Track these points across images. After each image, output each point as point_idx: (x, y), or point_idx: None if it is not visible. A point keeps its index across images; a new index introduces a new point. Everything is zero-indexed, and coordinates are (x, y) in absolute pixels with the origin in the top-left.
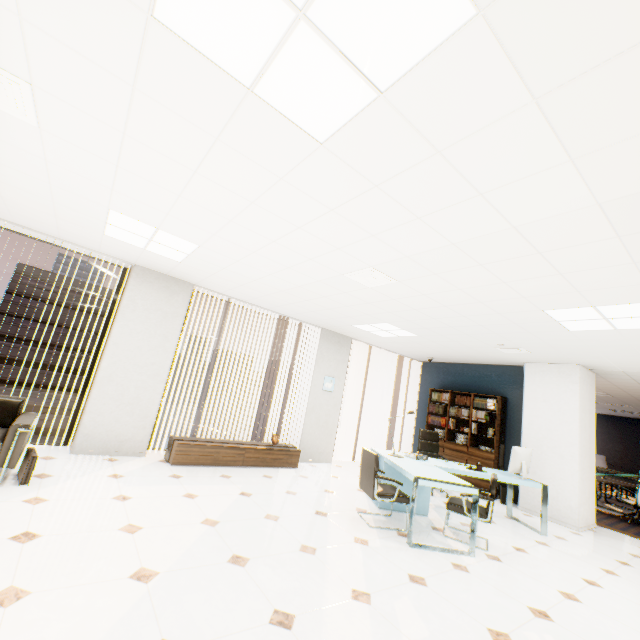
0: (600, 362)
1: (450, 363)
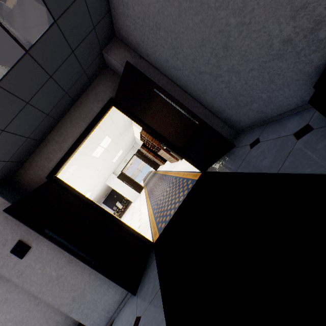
0: (92, 199)
1: None
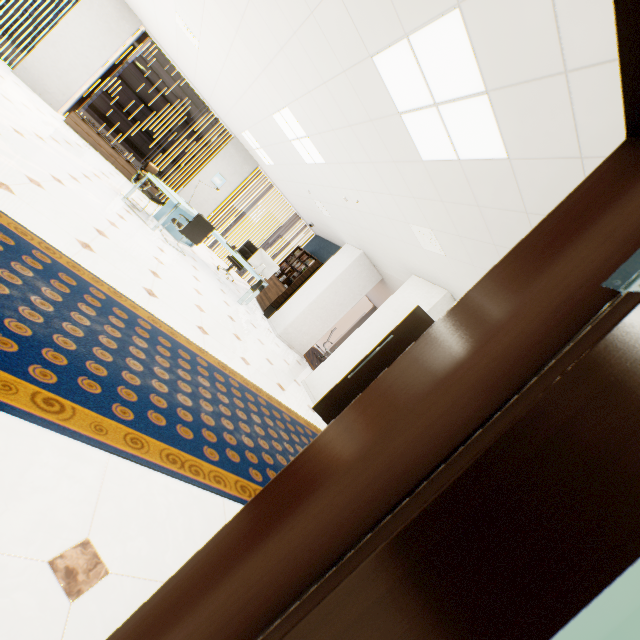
0: (364, 246)
1: (326, 240)
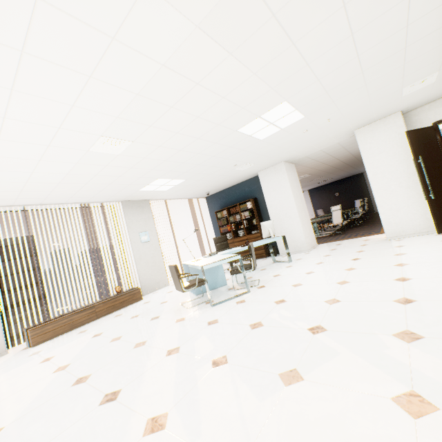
0: (291, 155)
1: (221, 191)
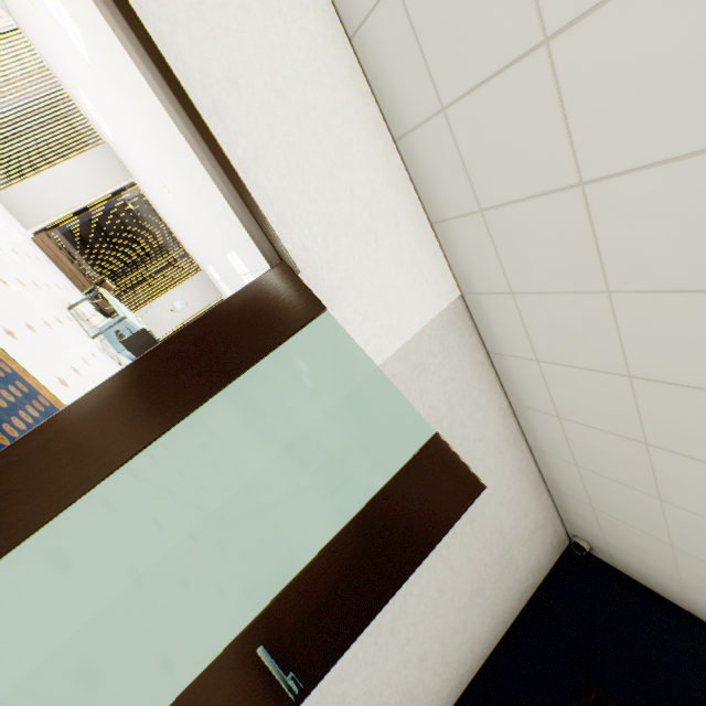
0: None
1: None
